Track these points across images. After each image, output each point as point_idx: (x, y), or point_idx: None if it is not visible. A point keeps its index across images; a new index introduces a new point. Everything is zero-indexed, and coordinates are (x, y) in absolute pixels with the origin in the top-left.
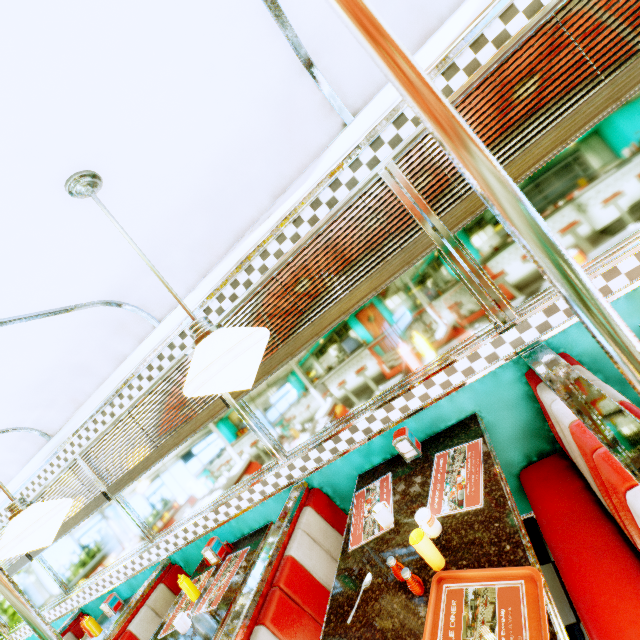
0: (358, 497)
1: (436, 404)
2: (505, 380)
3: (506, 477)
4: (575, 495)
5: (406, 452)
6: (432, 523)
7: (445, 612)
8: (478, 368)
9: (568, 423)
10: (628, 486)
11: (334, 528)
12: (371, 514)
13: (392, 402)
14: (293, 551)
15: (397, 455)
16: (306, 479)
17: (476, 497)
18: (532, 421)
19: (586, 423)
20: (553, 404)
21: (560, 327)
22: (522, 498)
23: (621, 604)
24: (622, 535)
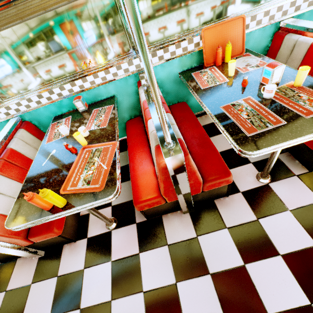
0: (53, 125)
1: (98, 87)
2: (129, 83)
3: (121, 123)
4: (140, 128)
5: (80, 107)
6: (85, 131)
7: (84, 156)
8: (120, 74)
9: (143, 100)
10: (149, 118)
11: (39, 139)
12: (59, 131)
13: (75, 81)
14: (12, 146)
15: (76, 109)
16: (20, 116)
17: (105, 124)
18: (135, 103)
19: (146, 99)
20: (141, 94)
21: (155, 64)
22: (125, 131)
23: (140, 154)
24: (148, 138)
